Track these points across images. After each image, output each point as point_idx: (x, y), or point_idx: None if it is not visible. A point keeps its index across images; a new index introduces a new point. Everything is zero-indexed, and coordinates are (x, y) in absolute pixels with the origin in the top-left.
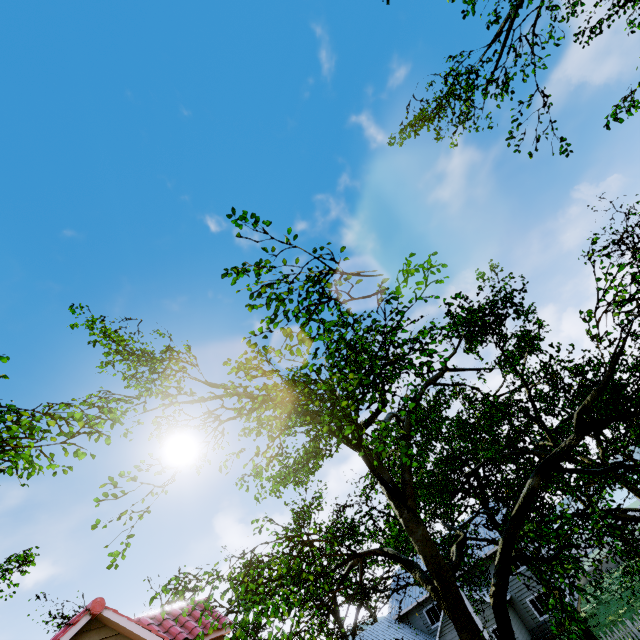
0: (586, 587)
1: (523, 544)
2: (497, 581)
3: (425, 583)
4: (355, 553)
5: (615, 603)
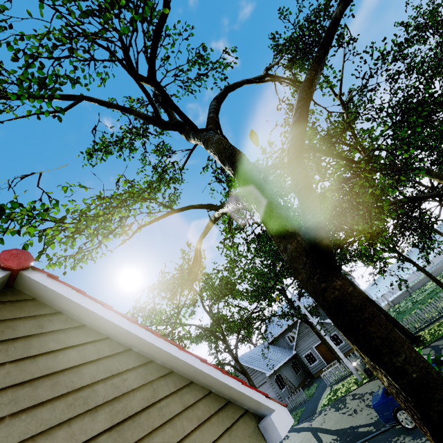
0: (390, 310)
1: None
2: (292, 135)
3: (230, 201)
4: (173, 209)
5: (408, 310)
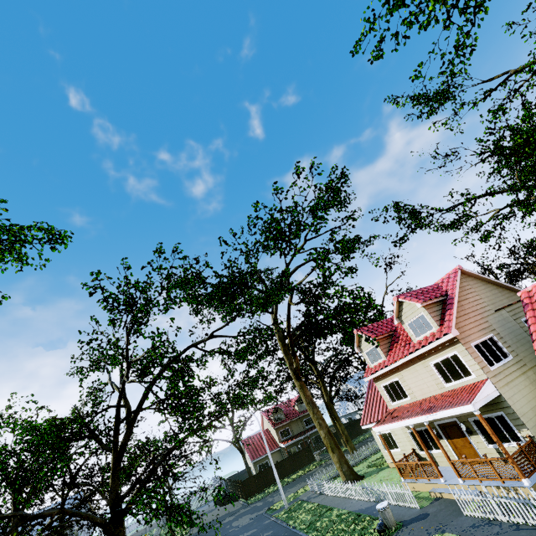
0: None
1: (76, 527)
2: None
3: None
4: None
5: None
